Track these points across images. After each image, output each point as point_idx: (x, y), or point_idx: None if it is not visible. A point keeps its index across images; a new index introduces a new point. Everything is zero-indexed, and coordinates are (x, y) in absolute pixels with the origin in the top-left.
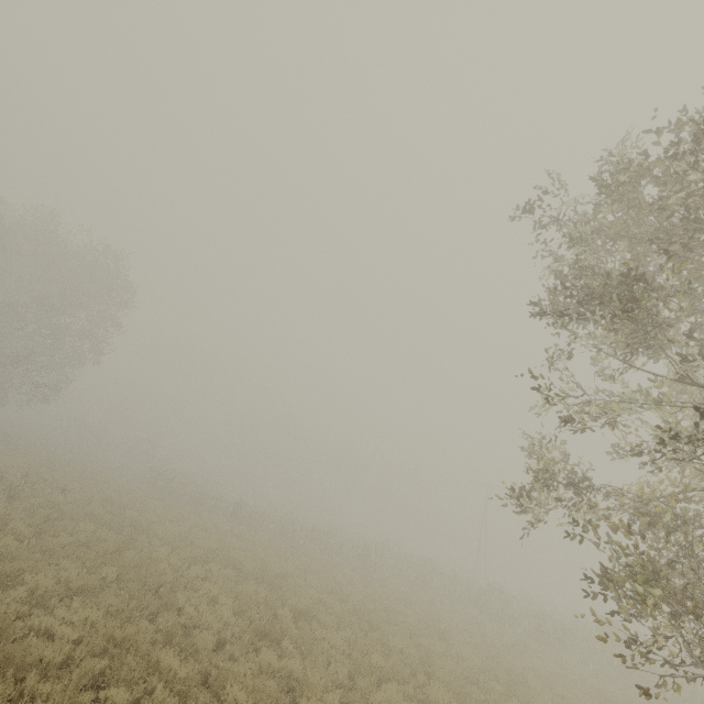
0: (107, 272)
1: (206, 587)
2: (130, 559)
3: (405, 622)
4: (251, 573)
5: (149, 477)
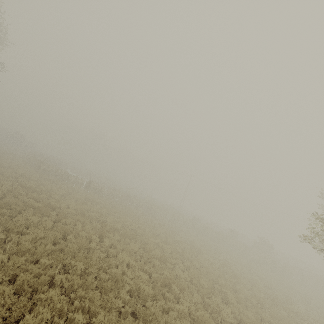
0: None
1: (121, 256)
2: (69, 239)
3: (184, 246)
4: (125, 234)
5: (32, 162)
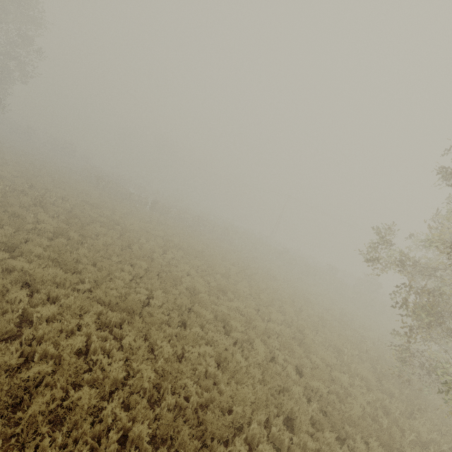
0: None
1: (182, 266)
2: (135, 249)
3: (257, 272)
4: (190, 252)
5: (89, 177)
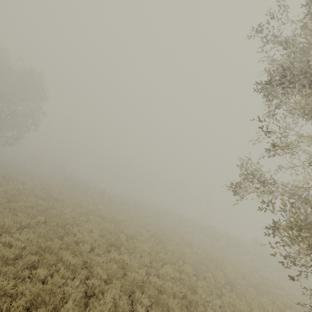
0: (35, 82)
1: (87, 225)
2: (52, 213)
3: (174, 239)
4: (108, 220)
5: (63, 180)
